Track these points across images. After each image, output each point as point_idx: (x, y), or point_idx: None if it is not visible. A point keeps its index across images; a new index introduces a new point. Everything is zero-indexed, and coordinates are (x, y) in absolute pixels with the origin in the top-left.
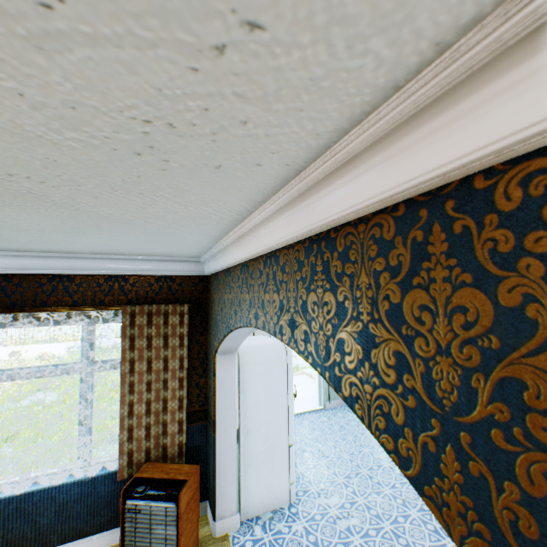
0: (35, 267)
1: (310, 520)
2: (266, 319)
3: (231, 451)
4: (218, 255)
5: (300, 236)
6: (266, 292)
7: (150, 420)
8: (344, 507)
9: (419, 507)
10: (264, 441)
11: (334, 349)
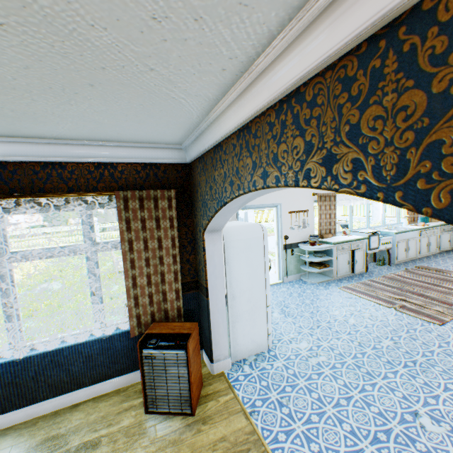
0: (26, 155)
1: (287, 360)
2: (280, 172)
3: (221, 312)
4: (206, 131)
5: (358, 36)
6: (280, 144)
7: (152, 290)
8: (312, 349)
9: (372, 346)
10: (247, 303)
11: (417, 160)
